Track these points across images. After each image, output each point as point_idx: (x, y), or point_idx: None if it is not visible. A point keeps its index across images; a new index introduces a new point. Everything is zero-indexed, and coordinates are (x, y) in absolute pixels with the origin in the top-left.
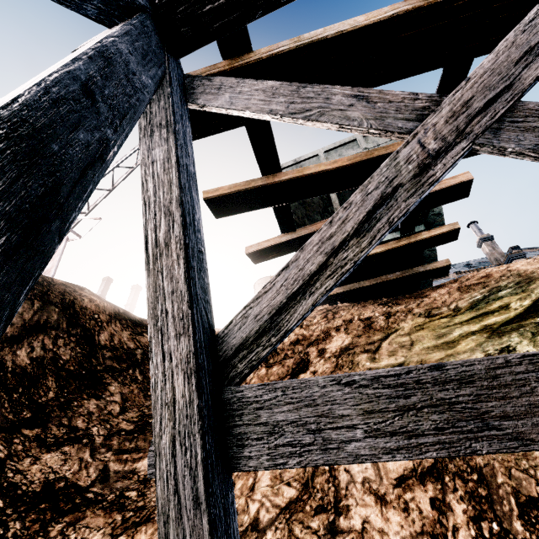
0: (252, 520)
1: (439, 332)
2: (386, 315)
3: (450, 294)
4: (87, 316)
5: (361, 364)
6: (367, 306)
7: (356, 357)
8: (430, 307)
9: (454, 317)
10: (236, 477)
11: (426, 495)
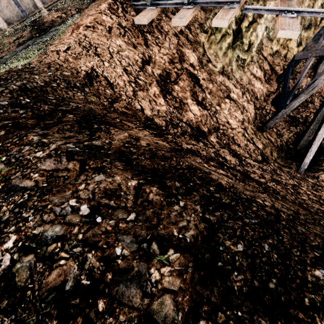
0: (242, 119)
1: (218, 46)
2: (187, 29)
3: (200, 11)
4: (161, 147)
5: (214, 70)
6: (169, 16)
7: (209, 66)
8: (199, 23)
9: (215, 36)
10: (231, 119)
11: (245, 97)
